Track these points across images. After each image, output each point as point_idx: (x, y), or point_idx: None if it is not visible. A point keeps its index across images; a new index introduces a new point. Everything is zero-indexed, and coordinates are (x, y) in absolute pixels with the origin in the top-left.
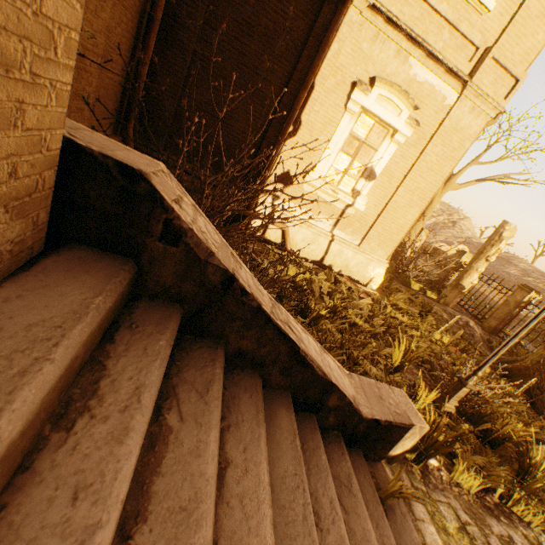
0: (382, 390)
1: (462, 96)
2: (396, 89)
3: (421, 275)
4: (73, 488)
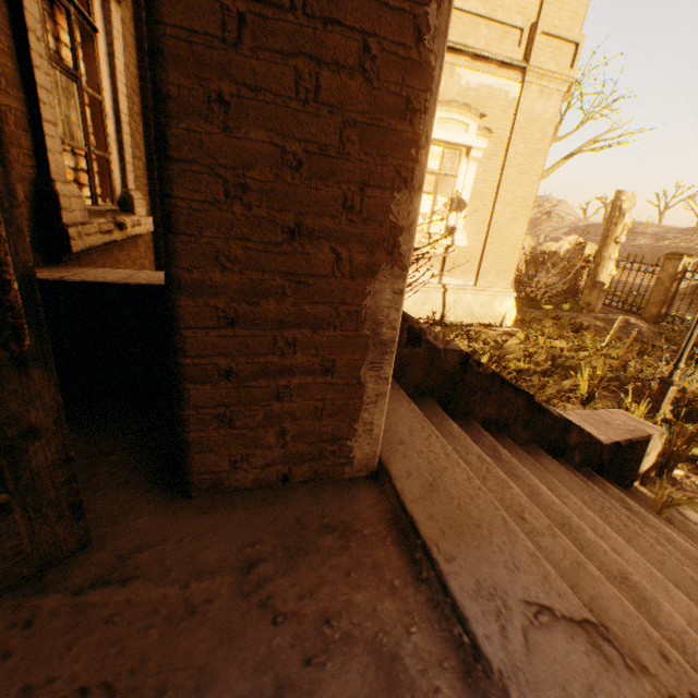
0: (602, 416)
1: (525, 84)
2: (454, 106)
3: (549, 289)
4: (516, 515)
